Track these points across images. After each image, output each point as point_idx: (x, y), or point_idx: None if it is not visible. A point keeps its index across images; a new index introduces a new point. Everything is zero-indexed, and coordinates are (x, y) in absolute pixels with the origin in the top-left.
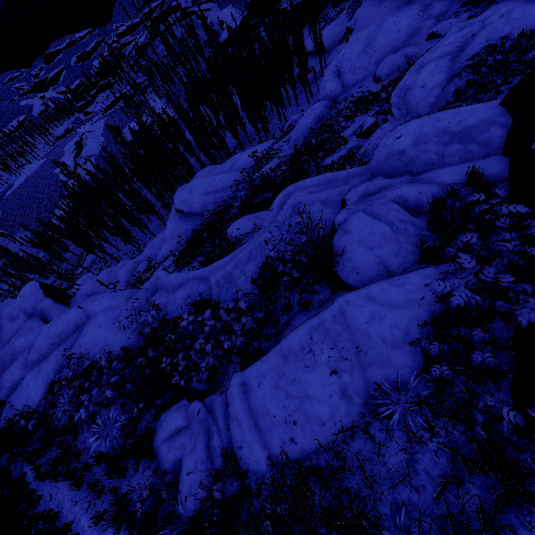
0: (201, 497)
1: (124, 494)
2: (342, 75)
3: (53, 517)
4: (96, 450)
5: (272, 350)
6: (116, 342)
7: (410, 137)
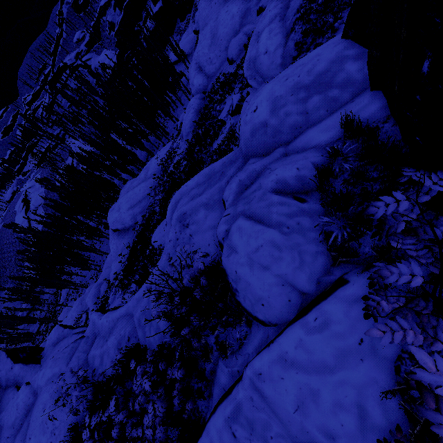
0: None
1: None
2: (203, 69)
3: None
4: None
5: None
6: (64, 420)
7: (265, 106)
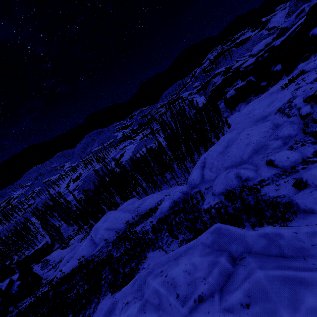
0: None
1: None
2: (204, 168)
3: None
4: None
5: None
6: None
7: None
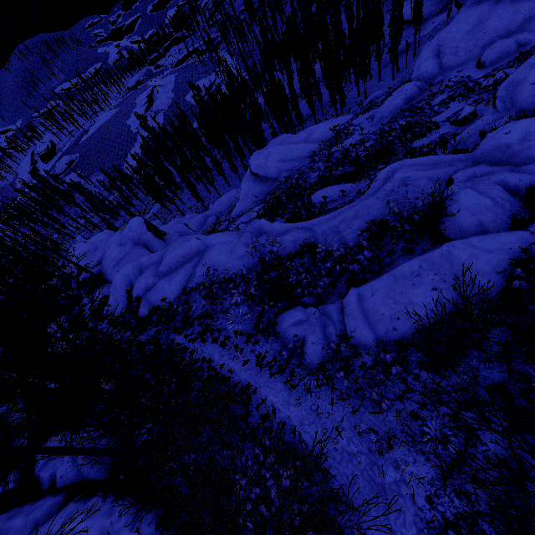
0: (332, 349)
1: (261, 353)
2: (441, 56)
3: (209, 360)
4: (232, 330)
5: (385, 274)
6: (234, 266)
7: (517, 134)
